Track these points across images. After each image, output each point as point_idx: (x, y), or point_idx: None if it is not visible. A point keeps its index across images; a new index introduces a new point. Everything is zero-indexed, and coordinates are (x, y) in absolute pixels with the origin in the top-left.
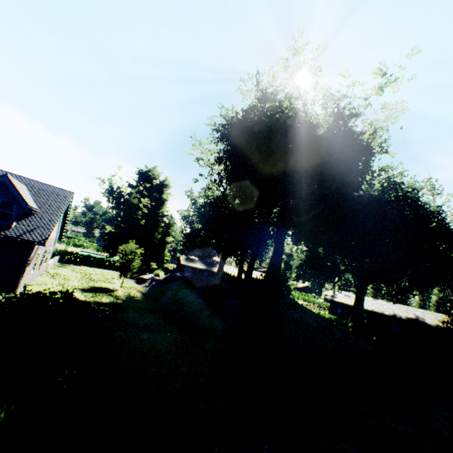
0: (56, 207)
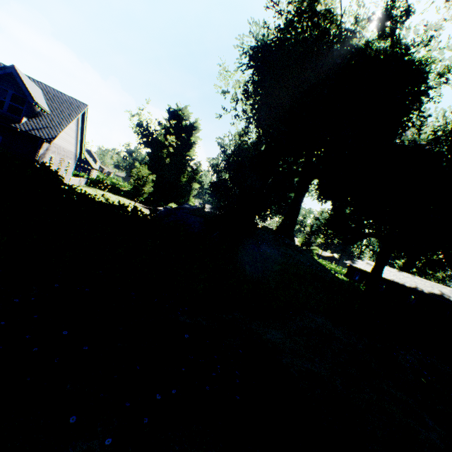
0: (68, 114)
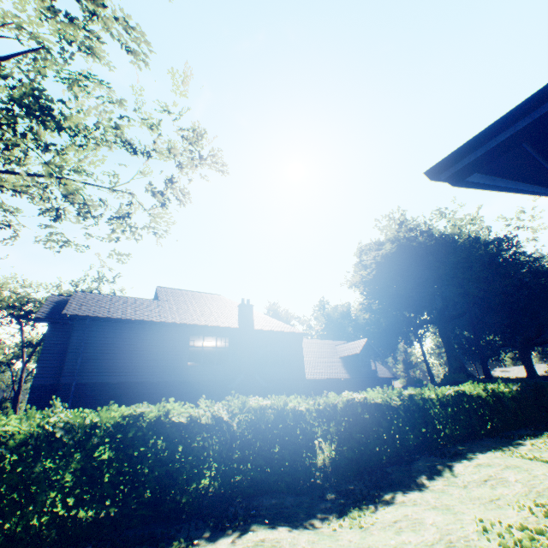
0: None
